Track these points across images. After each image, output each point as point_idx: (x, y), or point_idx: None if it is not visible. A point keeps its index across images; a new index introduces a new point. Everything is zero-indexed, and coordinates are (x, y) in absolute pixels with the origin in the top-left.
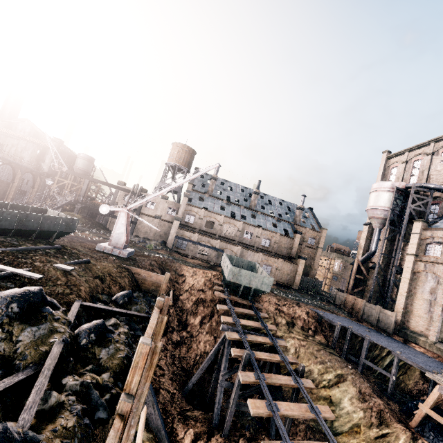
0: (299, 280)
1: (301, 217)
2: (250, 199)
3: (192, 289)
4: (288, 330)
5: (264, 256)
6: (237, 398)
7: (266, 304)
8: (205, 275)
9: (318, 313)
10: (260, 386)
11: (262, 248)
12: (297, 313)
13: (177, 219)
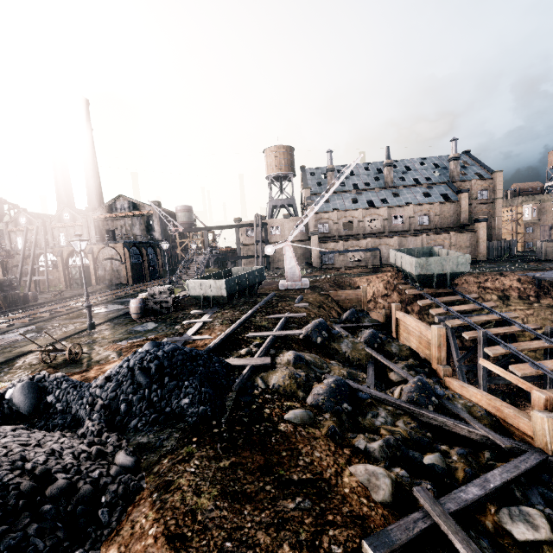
0: (485, 249)
1: (459, 170)
2: (382, 176)
3: (375, 297)
4: (504, 304)
5: (428, 237)
6: (485, 374)
7: (464, 286)
8: (380, 280)
9: (534, 275)
10: (506, 359)
11: (421, 228)
12: (506, 285)
13: (314, 233)
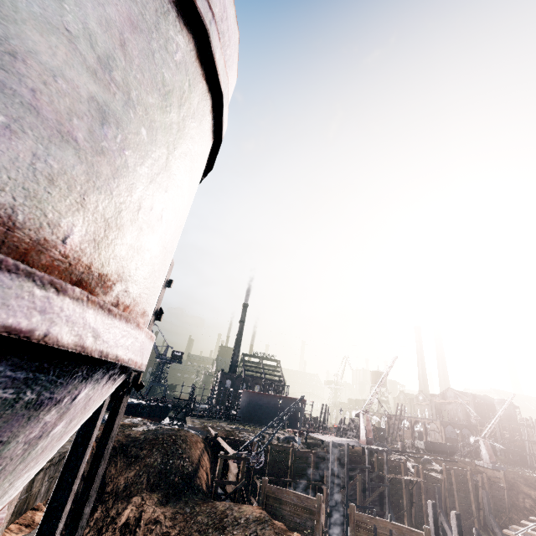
0: None
1: None
2: None
3: None
4: None
5: None
6: None
7: None
8: None
9: None
10: None
11: None
12: None
13: None
